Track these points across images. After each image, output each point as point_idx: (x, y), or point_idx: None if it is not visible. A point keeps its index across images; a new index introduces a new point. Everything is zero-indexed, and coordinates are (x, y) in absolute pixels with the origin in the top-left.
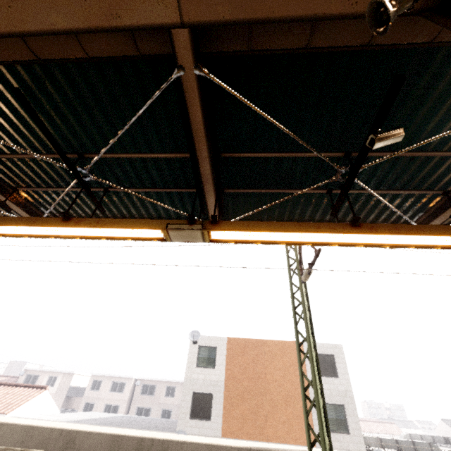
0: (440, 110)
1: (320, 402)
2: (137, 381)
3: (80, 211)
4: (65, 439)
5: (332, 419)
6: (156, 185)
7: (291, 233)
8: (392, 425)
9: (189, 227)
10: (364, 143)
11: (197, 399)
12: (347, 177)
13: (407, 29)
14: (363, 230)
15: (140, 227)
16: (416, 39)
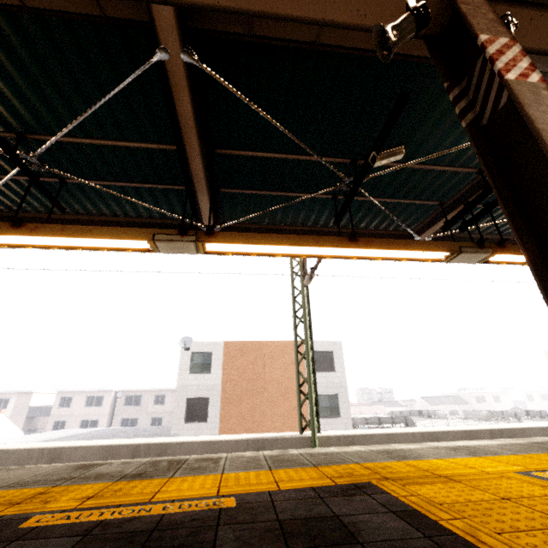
0: (443, 125)
1: (313, 395)
2: (119, 393)
3: (24, 203)
4: (49, 456)
5: (326, 407)
6: (132, 178)
7: (291, 246)
8: (380, 406)
9: (180, 239)
10: (368, 156)
11: (192, 404)
12: (351, 186)
13: (417, 43)
14: (360, 244)
15: (120, 238)
16: (424, 54)
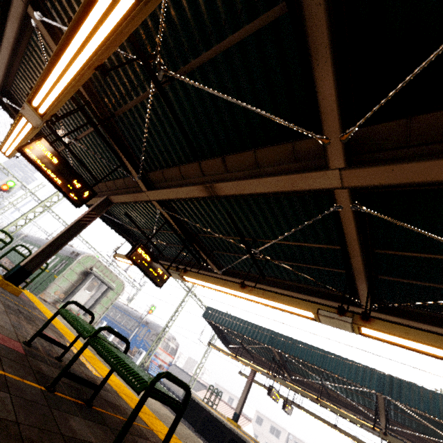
0: None
1: None
2: (290, 435)
3: None
4: None
5: None
6: None
7: None
8: None
9: None
10: None
11: None
12: None
13: None
14: None
15: None
16: None
